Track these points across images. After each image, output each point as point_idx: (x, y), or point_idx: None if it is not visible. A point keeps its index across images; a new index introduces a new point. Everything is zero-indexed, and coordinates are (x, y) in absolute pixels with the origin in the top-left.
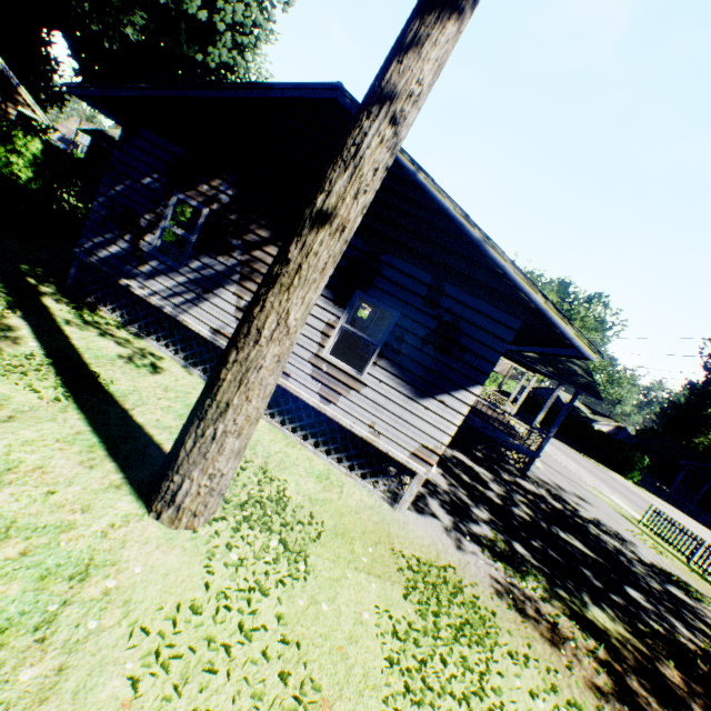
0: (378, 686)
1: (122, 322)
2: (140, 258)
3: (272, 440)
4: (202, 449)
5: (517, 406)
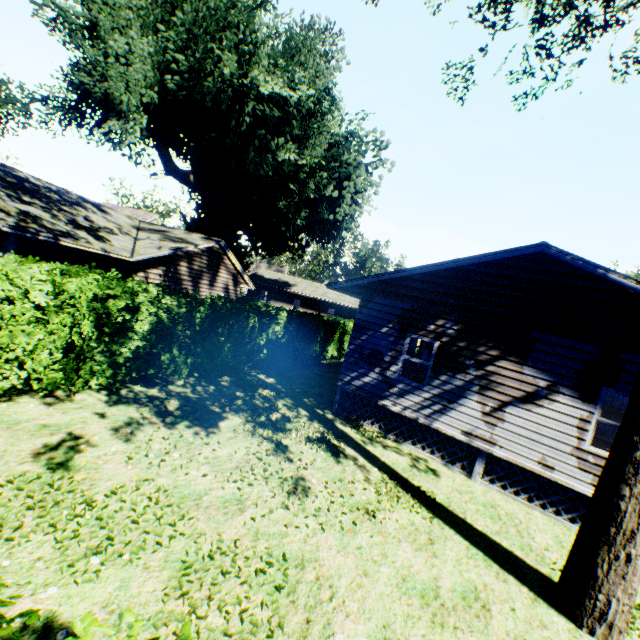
0: None
1: (381, 432)
2: (388, 383)
3: (563, 533)
4: (618, 570)
5: None
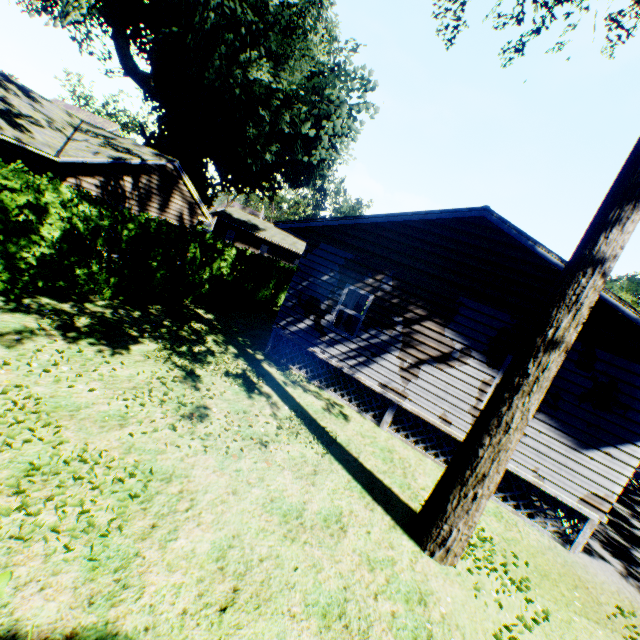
0: None
1: (307, 377)
2: (321, 331)
3: None
4: (464, 506)
5: None
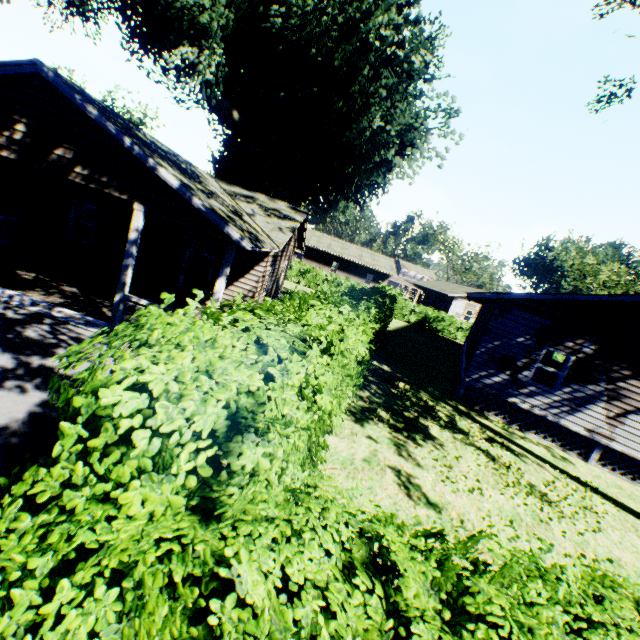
0: None
1: (506, 422)
2: (518, 384)
3: None
4: None
5: None
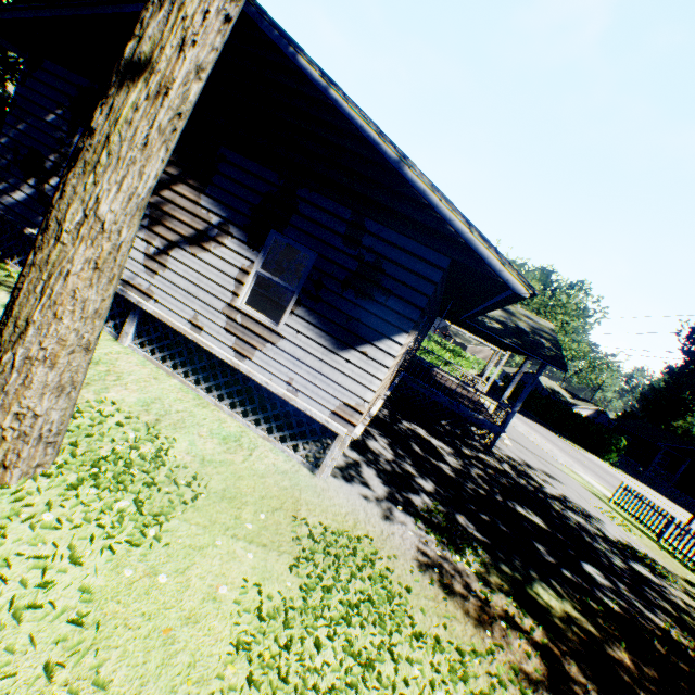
0: (206, 679)
1: None
2: (45, 204)
3: (179, 399)
4: (0, 380)
5: (488, 384)
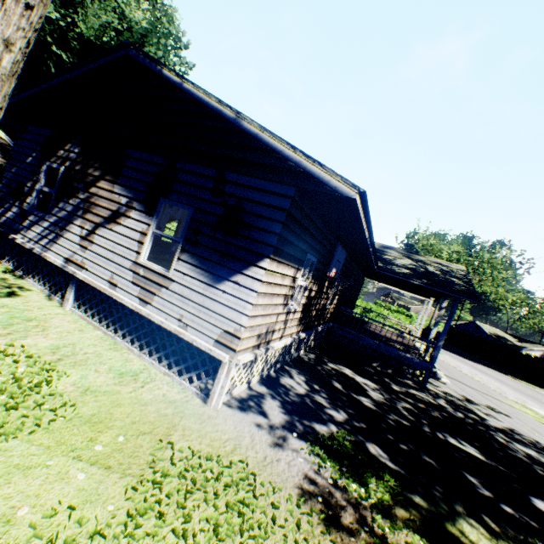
0: None
1: (12, 269)
2: (24, 216)
3: (93, 344)
4: None
5: (420, 329)
